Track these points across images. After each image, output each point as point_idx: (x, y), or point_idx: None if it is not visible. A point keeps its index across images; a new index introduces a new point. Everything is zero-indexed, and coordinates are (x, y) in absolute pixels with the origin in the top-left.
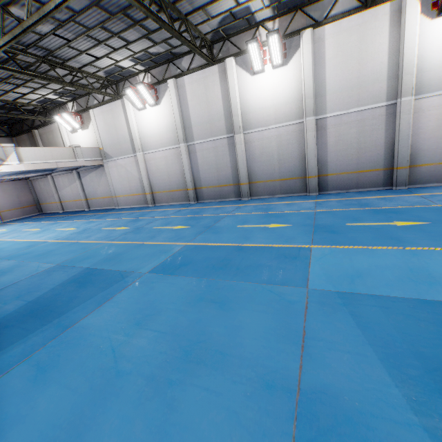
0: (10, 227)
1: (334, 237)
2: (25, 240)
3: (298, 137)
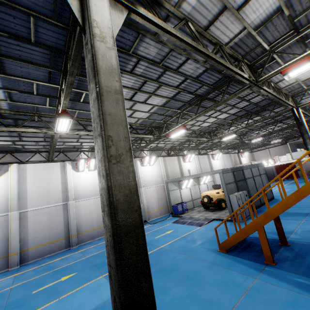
0: None
1: (20, 309)
2: None
3: (3, 225)
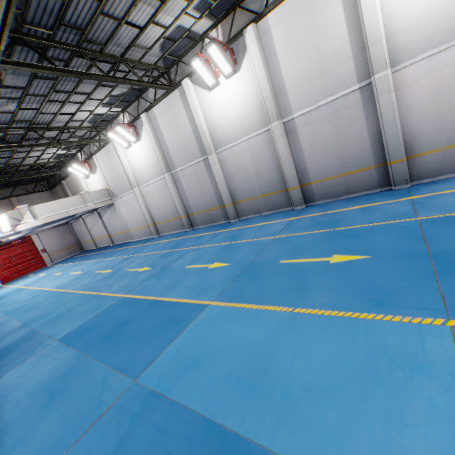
0: (49, 271)
1: (246, 286)
2: (40, 289)
3: (269, 146)
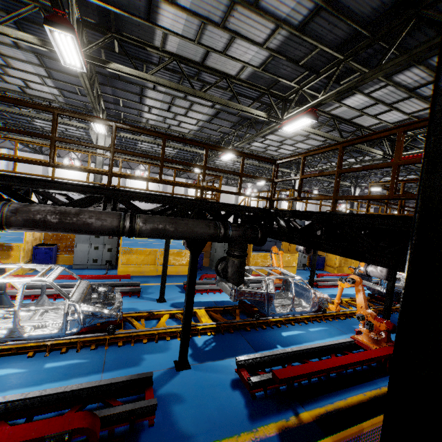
0: None
1: None
2: None
3: None
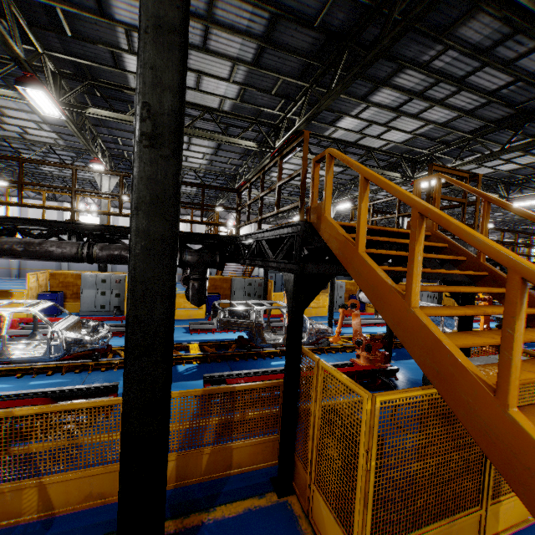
0: None
1: None
2: None
3: None
